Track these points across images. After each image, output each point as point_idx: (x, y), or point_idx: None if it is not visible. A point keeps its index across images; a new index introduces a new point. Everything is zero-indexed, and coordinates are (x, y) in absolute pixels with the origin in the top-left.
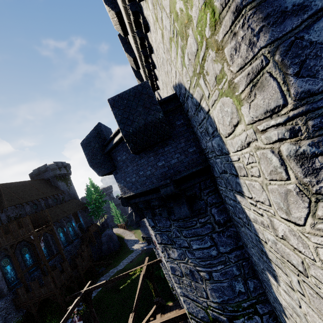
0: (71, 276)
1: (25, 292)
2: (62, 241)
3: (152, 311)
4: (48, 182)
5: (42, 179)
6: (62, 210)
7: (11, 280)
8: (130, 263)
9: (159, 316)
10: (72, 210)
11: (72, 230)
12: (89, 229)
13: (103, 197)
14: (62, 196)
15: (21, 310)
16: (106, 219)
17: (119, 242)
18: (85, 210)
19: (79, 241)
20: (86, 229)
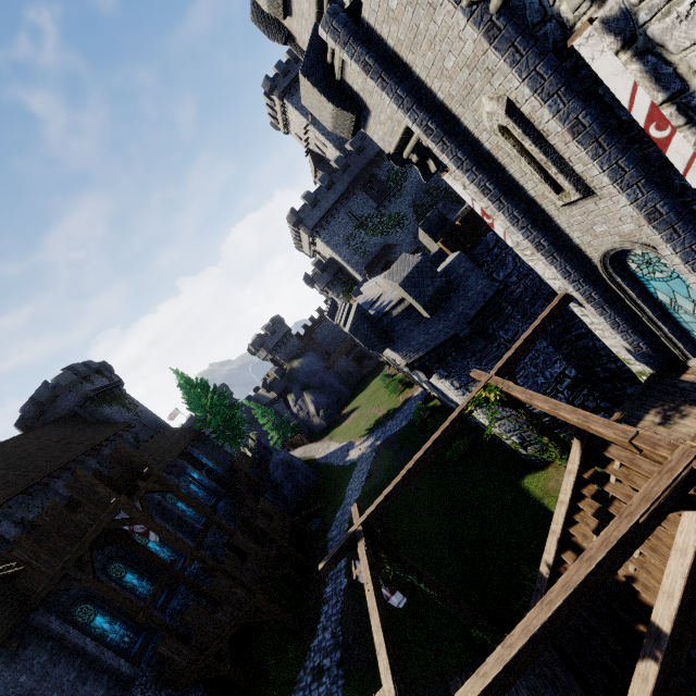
0: (267, 558)
1: (180, 645)
2: (193, 518)
3: (579, 459)
4: (77, 420)
5: (57, 421)
6: (150, 458)
7: (125, 644)
8: (370, 480)
9: (617, 449)
10: (174, 449)
11: (199, 488)
12: (236, 468)
13: (227, 398)
14: (131, 434)
15: (193, 687)
16: (257, 439)
17: (311, 468)
18: (202, 441)
19: (228, 503)
20: (227, 475)
